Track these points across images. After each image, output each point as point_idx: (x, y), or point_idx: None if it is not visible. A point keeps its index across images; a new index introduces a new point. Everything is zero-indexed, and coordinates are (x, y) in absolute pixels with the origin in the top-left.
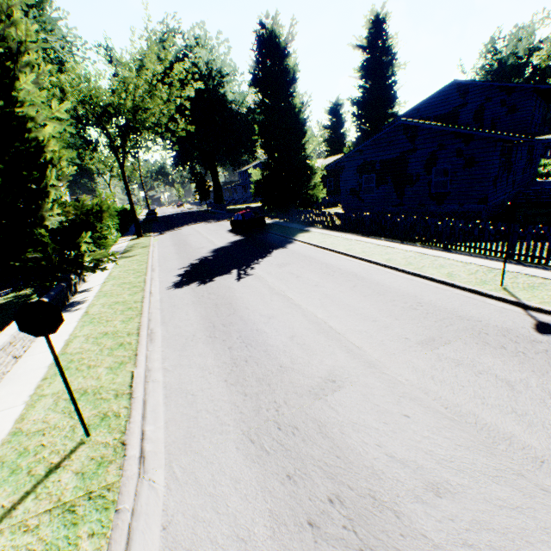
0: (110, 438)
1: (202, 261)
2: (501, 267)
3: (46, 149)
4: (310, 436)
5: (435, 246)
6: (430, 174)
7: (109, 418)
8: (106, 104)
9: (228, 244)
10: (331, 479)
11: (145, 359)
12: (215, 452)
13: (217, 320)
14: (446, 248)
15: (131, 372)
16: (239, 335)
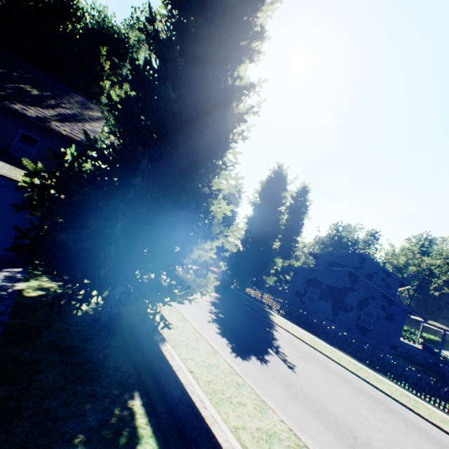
0: None
1: (219, 318)
2: None
3: (212, 196)
4: None
5: (402, 385)
6: (360, 310)
7: None
8: None
9: (215, 299)
10: None
11: None
12: None
13: (354, 444)
14: (413, 392)
15: None
16: None
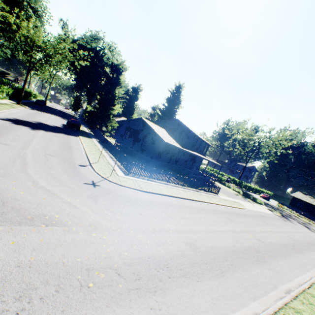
0: None
1: (28, 121)
2: (112, 163)
3: None
4: None
5: (113, 157)
6: (143, 141)
7: None
8: (37, 44)
9: (52, 125)
10: None
11: None
12: None
13: None
14: (114, 158)
15: None
16: None
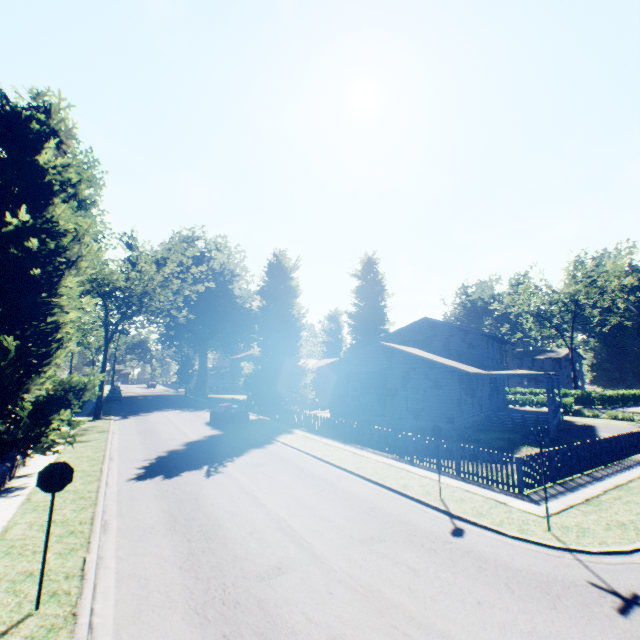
0: (61, 610)
1: (171, 453)
2: (448, 481)
3: (61, 330)
4: (249, 608)
5: (403, 458)
6: (405, 390)
7: (60, 595)
8: (116, 286)
9: (204, 437)
10: (259, 635)
11: (98, 546)
12: (163, 621)
13: (180, 514)
14: (412, 461)
15: (83, 557)
16: (201, 528)
